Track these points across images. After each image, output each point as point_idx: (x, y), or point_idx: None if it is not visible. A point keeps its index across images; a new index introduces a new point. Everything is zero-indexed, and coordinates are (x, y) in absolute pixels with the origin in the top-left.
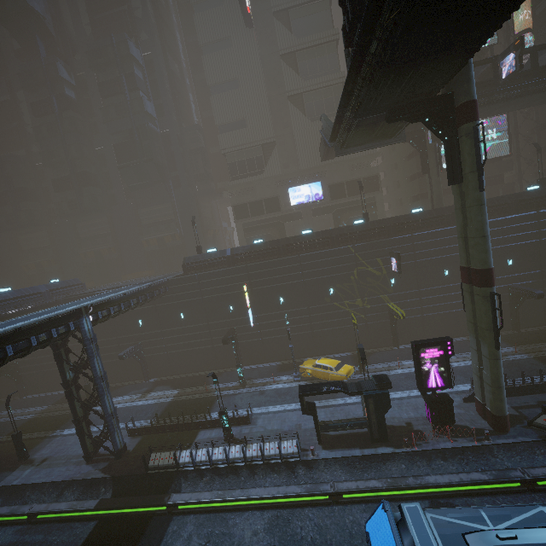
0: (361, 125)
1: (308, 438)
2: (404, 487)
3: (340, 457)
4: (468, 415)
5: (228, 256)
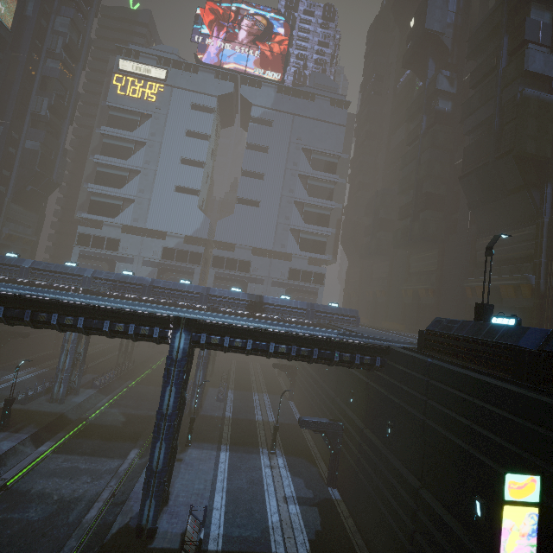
0: None
1: None
2: None
3: None
4: None
5: (519, 347)
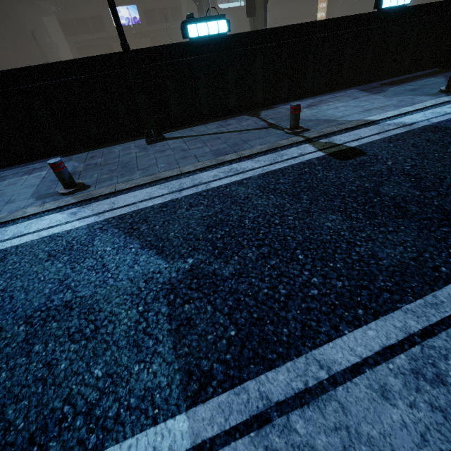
0: None
1: None
2: None
3: None
4: None
5: None
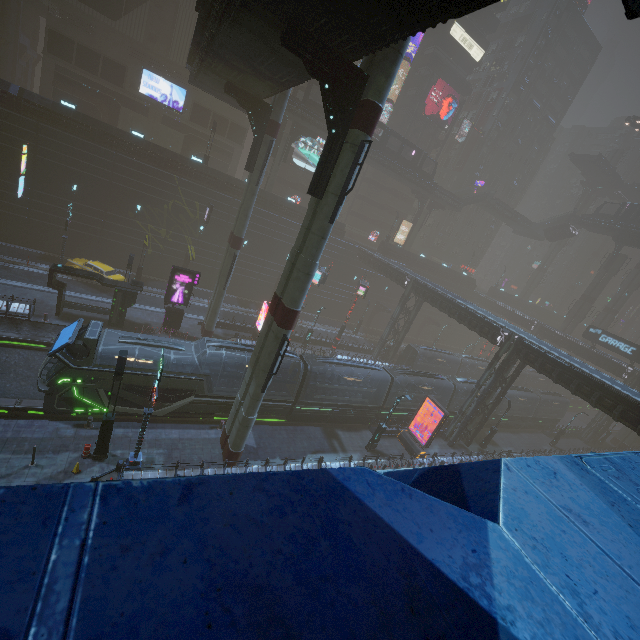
0: (209, 75)
1: (46, 311)
2: None
3: None
4: (194, 330)
5: (11, 94)
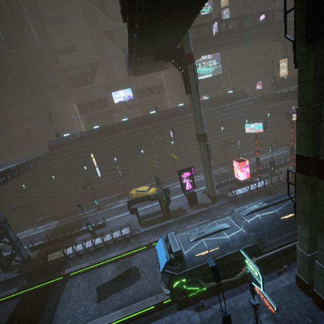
0: (142, 61)
1: (135, 225)
2: (177, 233)
3: (151, 229)
4: (204, 198)
5: (78, 137)
